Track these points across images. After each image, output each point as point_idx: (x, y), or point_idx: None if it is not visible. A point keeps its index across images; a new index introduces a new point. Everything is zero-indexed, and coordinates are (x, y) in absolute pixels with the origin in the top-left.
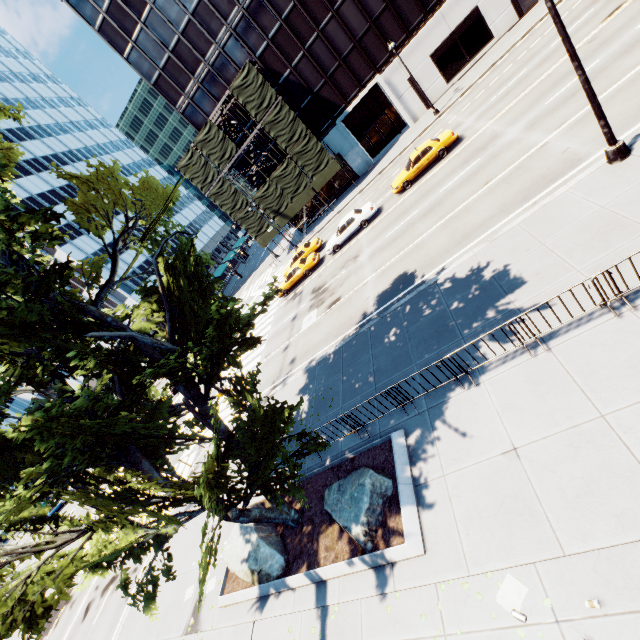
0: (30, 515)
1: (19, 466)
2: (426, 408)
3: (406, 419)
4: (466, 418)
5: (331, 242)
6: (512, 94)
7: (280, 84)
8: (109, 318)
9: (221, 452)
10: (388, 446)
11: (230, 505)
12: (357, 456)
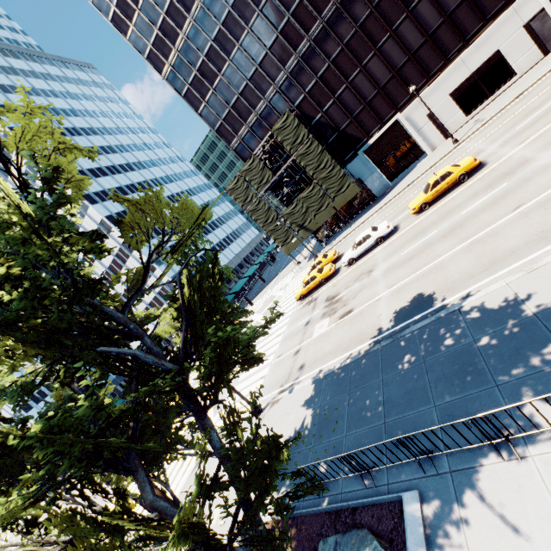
0: (28, 514)
1: (25, 465)
2: (448, 469)
3: (421, 476)
4: (508, 504)
5: (347, 255)
6: (542, 121)
7: (312, 125)
8: (132, 325)
9: (206, 487)
10: (398, 509)
11: (210, 548)
12: (359, 508)
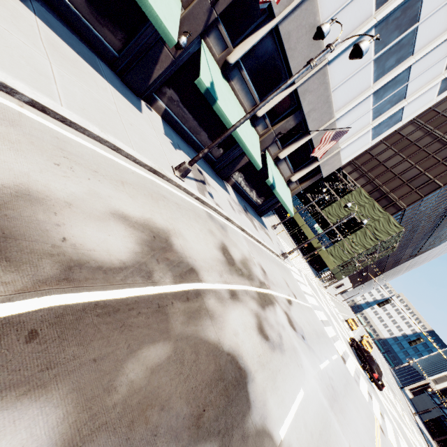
0: None
1: None
2: None
3: None
4: None
5: None
6: None
7: None
8: None
9: None
10: None
11: None
12: None
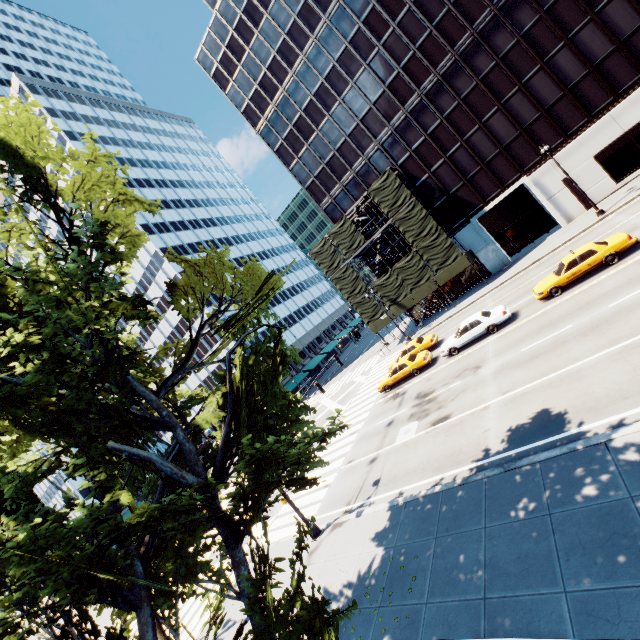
0: None
1: (5, 579)
2: None
3: None
4: None
5: (448, 343)
6: None
7: (416, 186)
8: (165, 411)
9: None
10: None
11: None
12: None
